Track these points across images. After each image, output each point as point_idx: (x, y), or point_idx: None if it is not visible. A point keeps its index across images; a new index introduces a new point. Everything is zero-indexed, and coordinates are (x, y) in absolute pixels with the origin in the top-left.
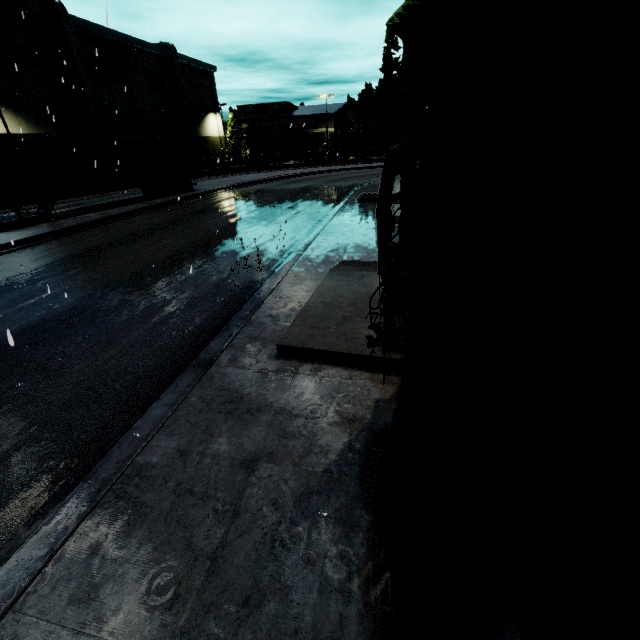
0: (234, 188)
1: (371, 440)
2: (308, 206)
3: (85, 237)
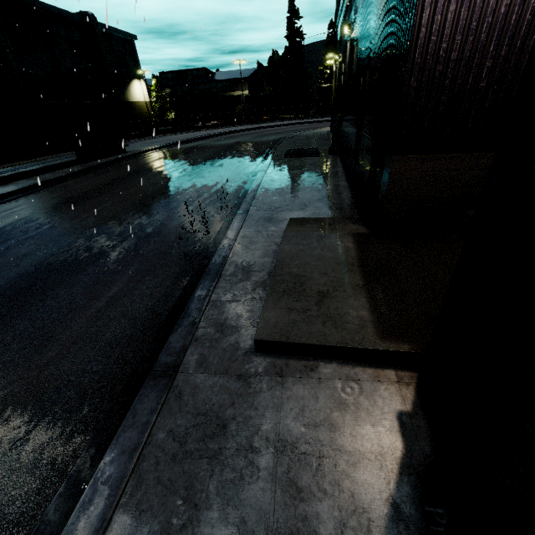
0: (164, 148)
1: (419, 492)
2: (238, 162)
3: (18, 205)
